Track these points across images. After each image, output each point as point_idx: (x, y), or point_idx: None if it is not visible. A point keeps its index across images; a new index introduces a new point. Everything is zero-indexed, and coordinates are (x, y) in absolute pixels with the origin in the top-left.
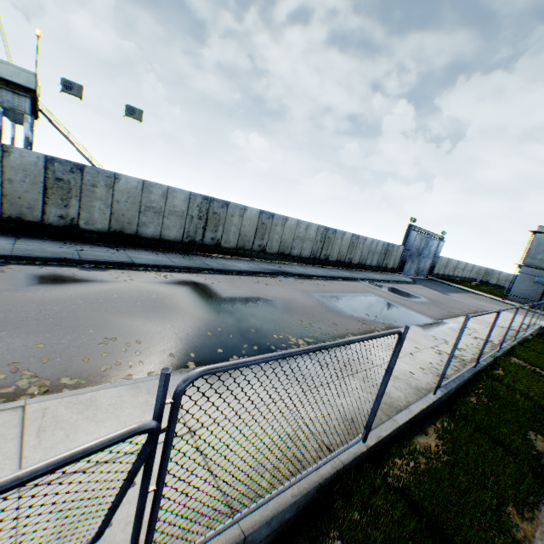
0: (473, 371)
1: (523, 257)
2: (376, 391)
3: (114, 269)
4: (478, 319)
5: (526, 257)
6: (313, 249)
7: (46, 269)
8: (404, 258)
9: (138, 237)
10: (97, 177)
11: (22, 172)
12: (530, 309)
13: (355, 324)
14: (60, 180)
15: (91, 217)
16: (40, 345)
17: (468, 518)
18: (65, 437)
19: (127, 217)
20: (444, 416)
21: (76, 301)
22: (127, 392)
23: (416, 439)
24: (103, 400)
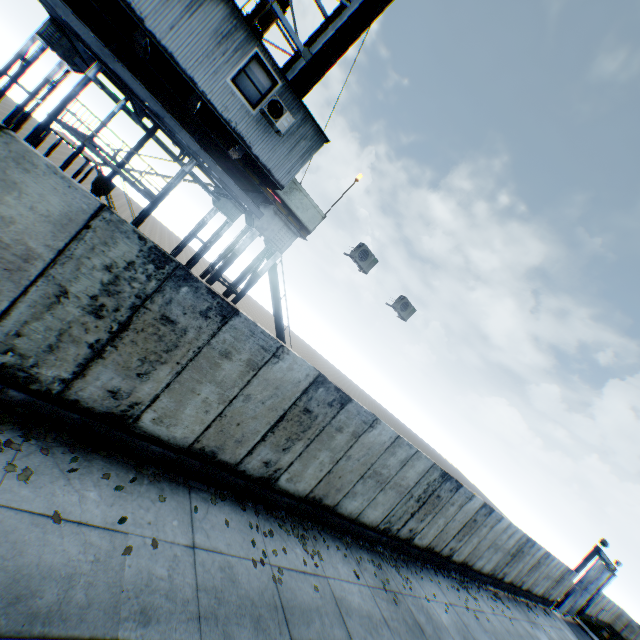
0: None
1: None
2: None
3: None
4: None
5: None
6: (498, 562)
7: None
8: (569, 590)
9: (333, 510)
10: (351, 418)
11: (270, 389)
12: None
13: None
14: (306, 411)
15: (301, 470)
16: None
17: None
18: None
19: (342, 479)
20: None
21: None
22: None
23: None
24: None
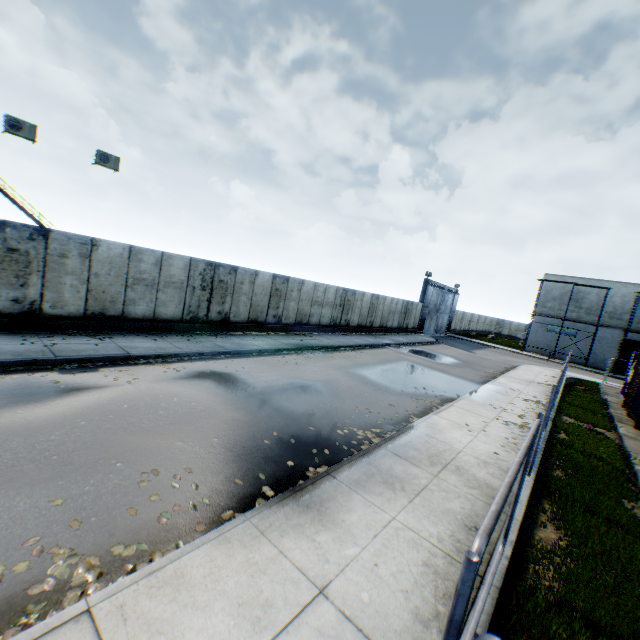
0: (544, 439)
1: (535, 307)
2: (476, 484)
3: (106, 366)
4: (514, 377)
5: (538, 306)
6: (332, 315)
7: (11, 378)
8: (423, 316)
9: (126, 319)
10: (67, 244)
11: None
12: (549, 359)
13: (410, 401)
14: (15, 251)
15: (59, 297)
16: (56, 501)
17: (638, 622)
18: None
19: (109, 294)
20: (545, 498)
21: (77, 422)
22: (216, 551)
23: (536, 533)
24: (192, 572)
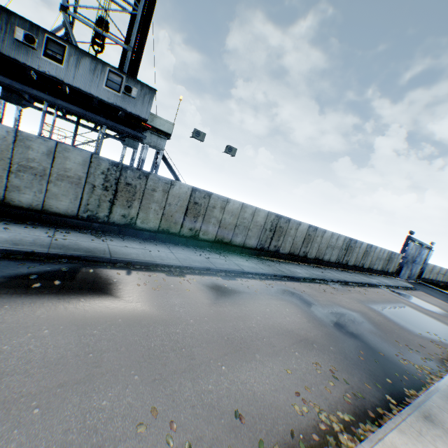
0: None
1: None
2: None
3: (237, 277)
4: None
5: None
6: (338, 255)
7: (206, 278)
8: (401, 264)
9: (230, 244)
10: (217, 201)
11: (176, 199)
12: None
13: (433, 345)
14: (196, 203)
15: (206, 229)
16: (288, 370)
17: None
18: None
19: (227, 229)
20: None
21: (255, 316)
22: (402, 437)
23: None
24: (400, 447)
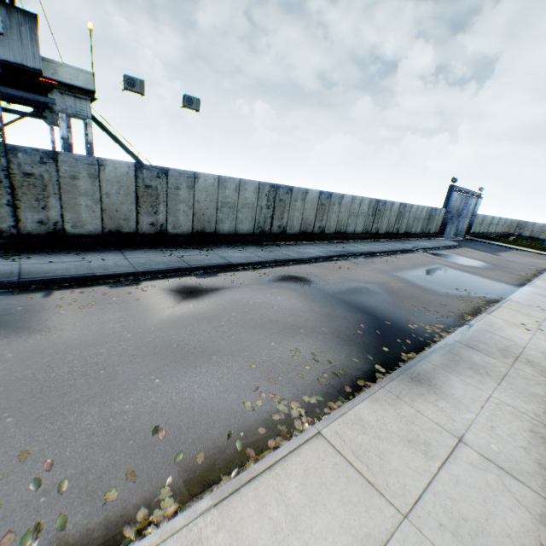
0: None
1: None
2: None
3: (220, 272)
4: None
5: None
6: (365, 224)
7: (171, 281)
8: (445, 221)
9: (217, 235)
10: (179, 179)
11: (116, 185)
12: None
13: (458, 302)
14: (148, 187)
15: (176, 220)
16: (252, 366)
17: None
18: (379, 459)
19: (206, 216)
20: None
21: (229, 313)
22: (374, 406)
23: None
24: (366, 418)
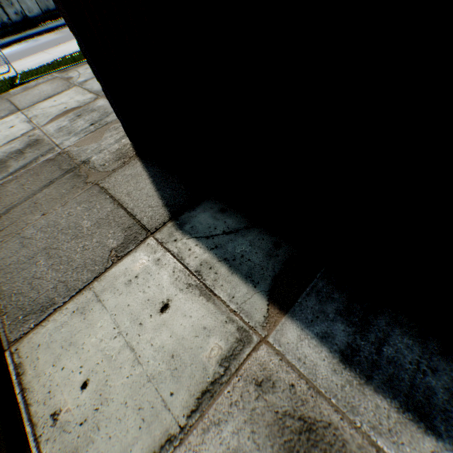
0: None
1: None
2: None
3: None
4: None
5: None
6: None
7: None
8: None
9: None
10: None
11: None
12: None
13: None
14: None
15: None
16: None
17: None
18: None
19: None
20: None
21: None
22: None
23: None
24: None
